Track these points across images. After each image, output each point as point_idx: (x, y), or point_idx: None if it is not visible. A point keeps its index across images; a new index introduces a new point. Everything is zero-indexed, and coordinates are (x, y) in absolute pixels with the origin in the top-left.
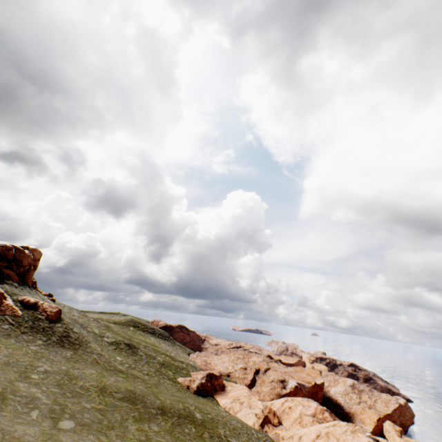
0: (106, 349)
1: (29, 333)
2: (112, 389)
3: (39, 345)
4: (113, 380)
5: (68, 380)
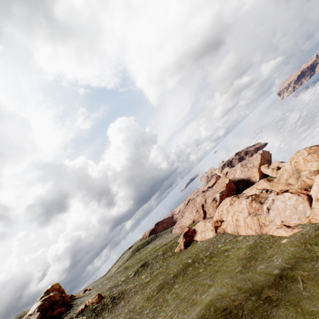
0: (135, 280)
1: (98, 318)
2: (151, 293)
3: (107, 316)
4: (148, 289)
5: (132, 313)
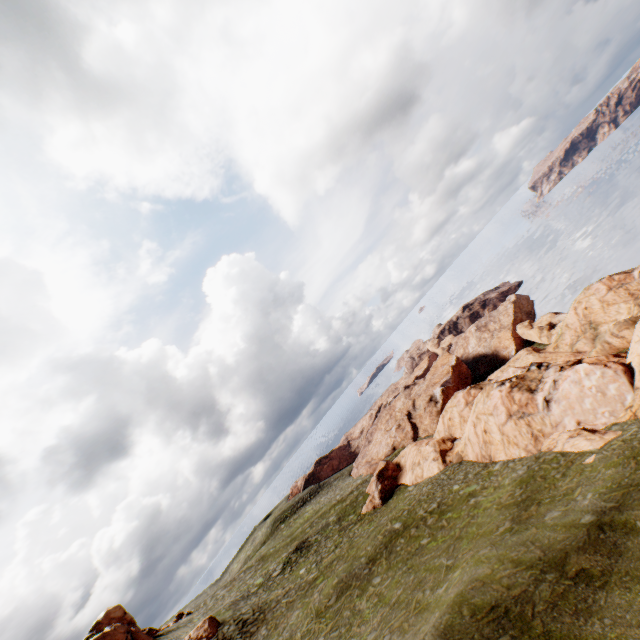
0: (285, 581)
1: None
2: (324, 602)
3: None
4: (317, 595)
5: None
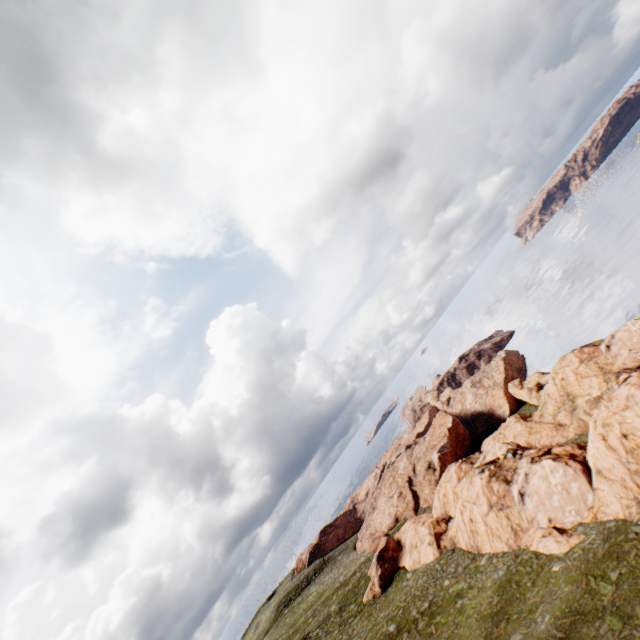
0: None
1: None
2: None
3: None
4: None
5: None
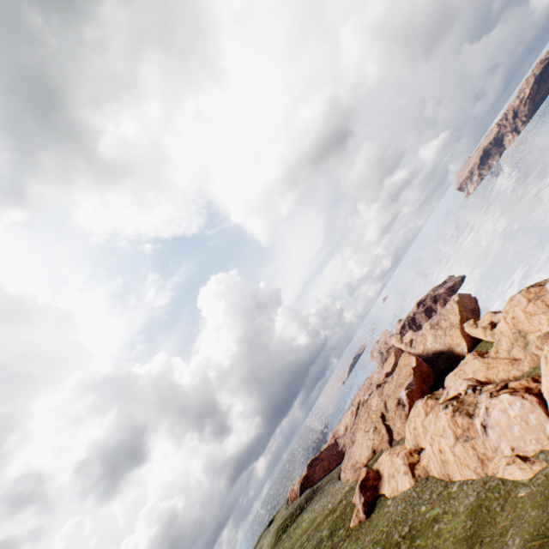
0: None
1: None
2: None
3: None
4: None
5: None
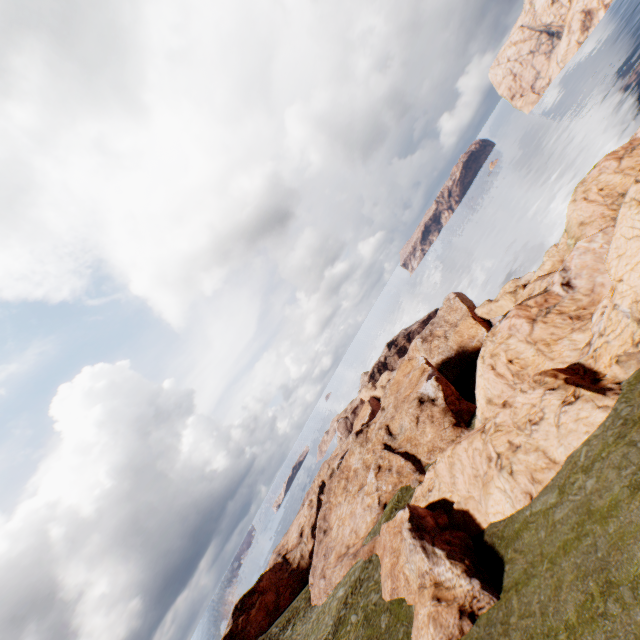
0: None
1: None
2: None
3: None
4: None
5: None
